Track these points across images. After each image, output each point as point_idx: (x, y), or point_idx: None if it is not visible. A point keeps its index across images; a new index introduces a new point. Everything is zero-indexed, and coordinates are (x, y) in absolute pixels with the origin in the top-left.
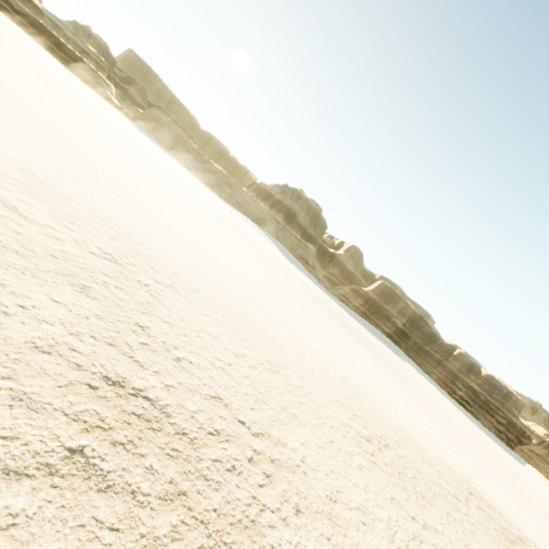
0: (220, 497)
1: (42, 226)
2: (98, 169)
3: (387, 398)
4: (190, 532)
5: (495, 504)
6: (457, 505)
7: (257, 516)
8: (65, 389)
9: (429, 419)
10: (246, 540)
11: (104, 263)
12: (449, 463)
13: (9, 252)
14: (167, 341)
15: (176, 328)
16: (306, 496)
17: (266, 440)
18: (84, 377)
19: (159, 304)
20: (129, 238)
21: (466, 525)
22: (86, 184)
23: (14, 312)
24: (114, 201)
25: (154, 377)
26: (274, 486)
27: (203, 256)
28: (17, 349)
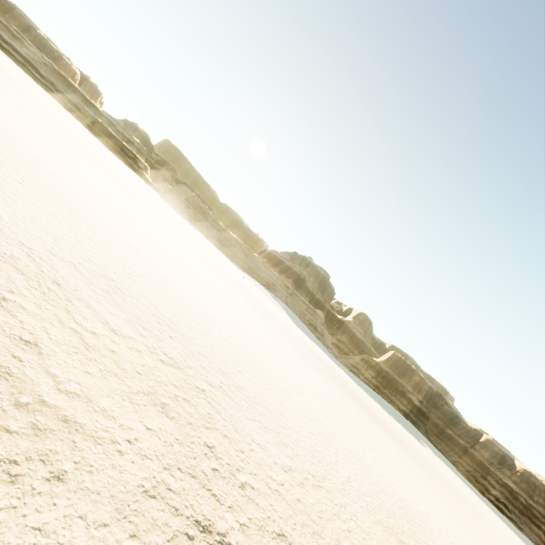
0: None
1: (126, 338)
2: (149, 258)
3: (423, 508)
4: None
5: None
6: None
7: None
8: (172, 542)
9: (471, 537)
10: None
11: (171, 371)
12: None
13: (112, 376)
14: (230, 462)
15: (233, 442)
16: None
17: None
18: (182, 525)
19: (216, 414)
20: (181, 334)
21: None
22: (144, 278)
23: (125, 449)
24: (165, 292)
25: (230, 515)
26: None
27: (235, 341)
28: (134, 496)
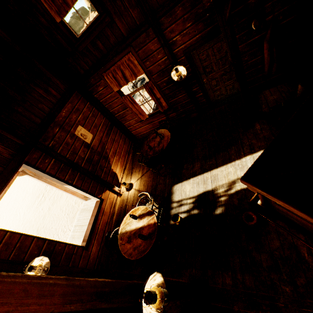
0: None
1: None
2: None
3: None
4: None
5: None
6: None
7: None
8: None
9: None
10: None
11: None
12: None
13: None
14: None
15: None
16: None
17: None
18: None
19: None
20: None
21: None
22: None
23: None
24: None
25: None
26: None
27: None
28: None
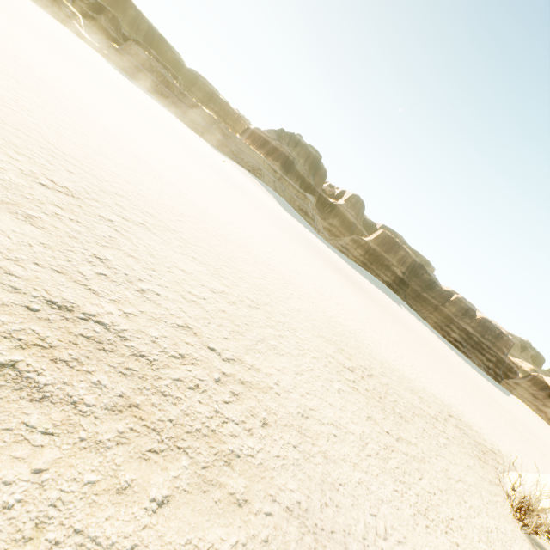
0: (179, 410)
1: None
2: (57, 103)
3: (378, 337)
4: (139, 438)
5: (473, 425)
6: (435, 424)
7: (219, 427)
8: None
9: (419, 356)
10: (203, 446)
11: (57, 196)
12: (433, 392)
13: None
14: (131, 274)
15: (143, 262)
16: (276, 412)
17: (238, 365)
18: (22, 300)
19: (125, 240)
20: (92, 174)
21: (440, 439)
22: (39, 116)
23: None
24: (76, 137)
25: (111, 305)
26: (242, 403)
27: (185, 200)
28: None
